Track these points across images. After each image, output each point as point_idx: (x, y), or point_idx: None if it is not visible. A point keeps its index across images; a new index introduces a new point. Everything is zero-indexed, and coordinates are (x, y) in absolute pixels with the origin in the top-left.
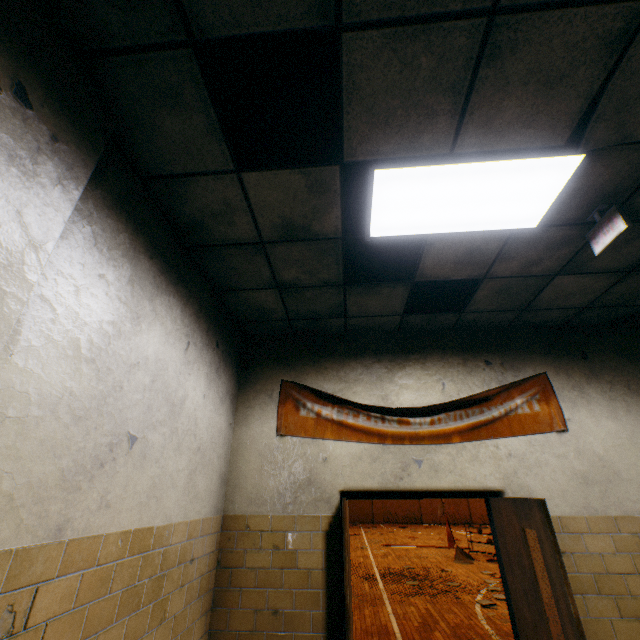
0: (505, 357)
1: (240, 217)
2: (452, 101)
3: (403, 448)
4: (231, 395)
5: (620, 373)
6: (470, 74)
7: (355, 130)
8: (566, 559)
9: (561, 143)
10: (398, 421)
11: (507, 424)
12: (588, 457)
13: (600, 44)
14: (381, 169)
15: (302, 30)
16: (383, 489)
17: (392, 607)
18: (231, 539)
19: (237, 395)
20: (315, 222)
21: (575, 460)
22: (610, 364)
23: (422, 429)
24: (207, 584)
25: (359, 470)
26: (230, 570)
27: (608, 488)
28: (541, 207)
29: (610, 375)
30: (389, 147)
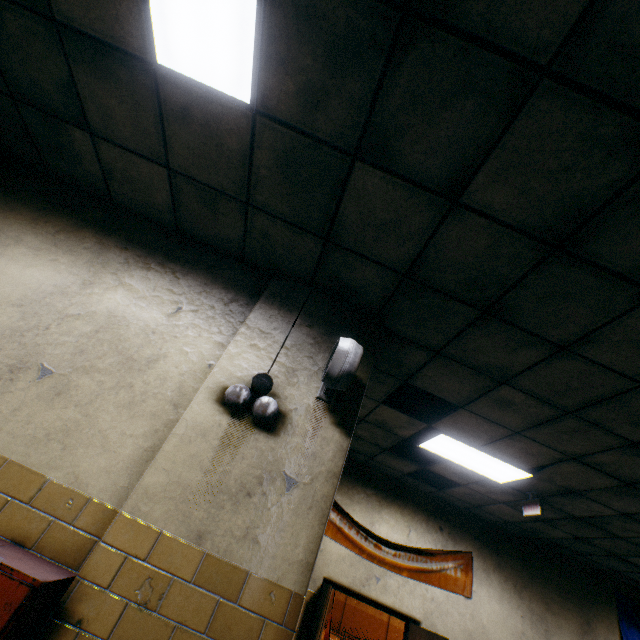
0: (452, 529)
1: (363, 409)
2: (489, 438)
3: (372, 564)
4: None
5: (514, 573)
6: (500, 437)
7: (444, 422)
8: None
9: (525, 467)
10: (375, 544)
11: (438, 577)
12: (476, 622)
13: (550, 456)
14: (445, 435)
15: (448, 400)
16: (351, 588)
17: None
18: None
19: None
20: (397, 428)
21: (468, 620)
22: (510, 564)
23: (388, 557)
24: None
25: (340, 567)
26: None
27: None
28: (507, 478)
29: (508, 572)
30: (454, 432)
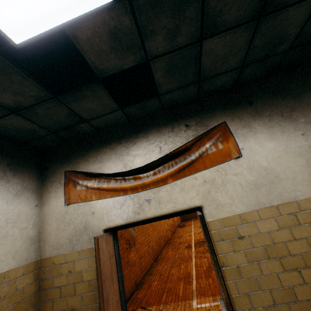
0: (198, 119)
1: None
2: None
3: (138, 194)
4: (32, 189)
5: (276, 107)
6: None
7: None
8: (245, 241)
9: None
10: (134, 178)
11: (202, 162)
12: (257, 170)
13: None
14: None
15: None
16: (128, 223)
17: (195, 261)
18: (45, 272)
19: (41, 187)
20: None
21: (248, 174)
22: (268, 103)
23: (147, 180)
24: (27, 304)
25: (113, 214)
26: (46, 290)
27: (271, 187)
28: None
29: (269, 111)
30: None
